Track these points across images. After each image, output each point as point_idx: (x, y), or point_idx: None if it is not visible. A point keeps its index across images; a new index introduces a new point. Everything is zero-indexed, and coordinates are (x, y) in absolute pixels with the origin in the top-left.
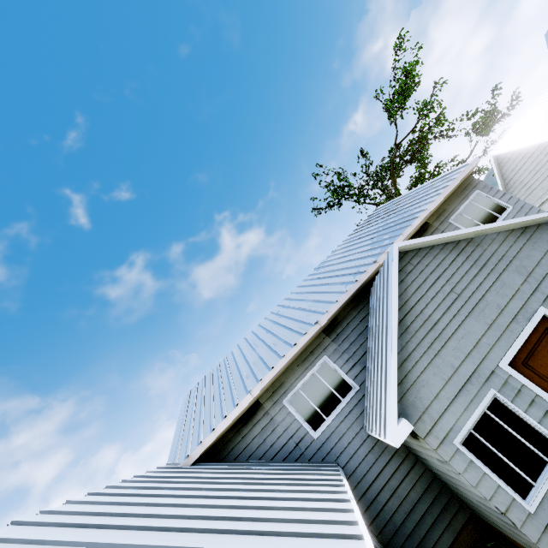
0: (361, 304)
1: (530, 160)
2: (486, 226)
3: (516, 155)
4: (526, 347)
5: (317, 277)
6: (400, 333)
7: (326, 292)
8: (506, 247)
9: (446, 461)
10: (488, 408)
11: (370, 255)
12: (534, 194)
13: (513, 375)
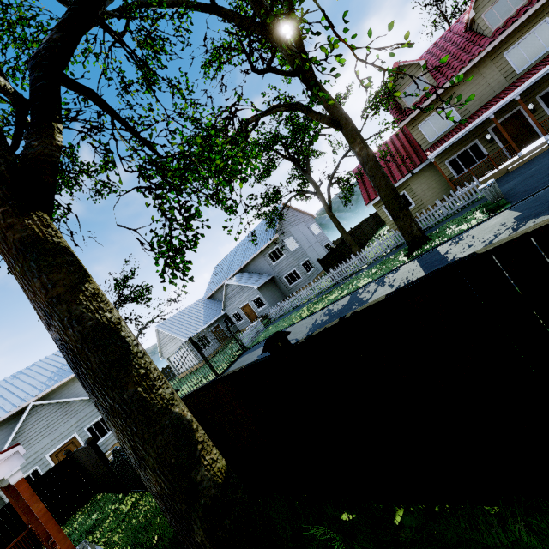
0: (18, 418)
1: (167, 337)
2: (75, 399)
3: (164, 332)
4: (61, 448)
5: (6, 387)
6: (12, 443)
7: (1, 406)
8: (80, 407)
9: (2, 495)
10: (32, 473)
11: (40, 388)
12: (168, 351)
13: (48, 459)
